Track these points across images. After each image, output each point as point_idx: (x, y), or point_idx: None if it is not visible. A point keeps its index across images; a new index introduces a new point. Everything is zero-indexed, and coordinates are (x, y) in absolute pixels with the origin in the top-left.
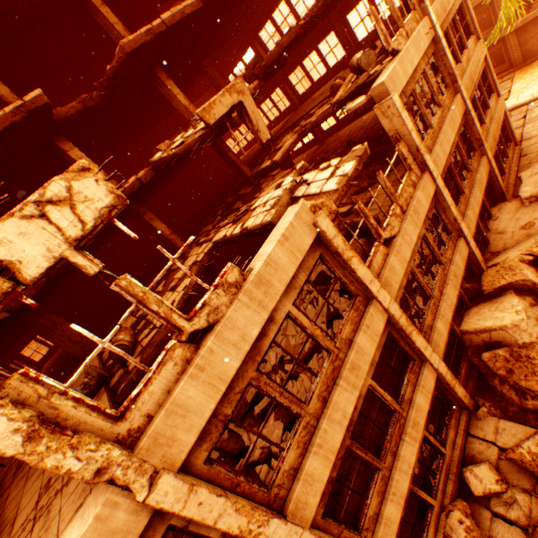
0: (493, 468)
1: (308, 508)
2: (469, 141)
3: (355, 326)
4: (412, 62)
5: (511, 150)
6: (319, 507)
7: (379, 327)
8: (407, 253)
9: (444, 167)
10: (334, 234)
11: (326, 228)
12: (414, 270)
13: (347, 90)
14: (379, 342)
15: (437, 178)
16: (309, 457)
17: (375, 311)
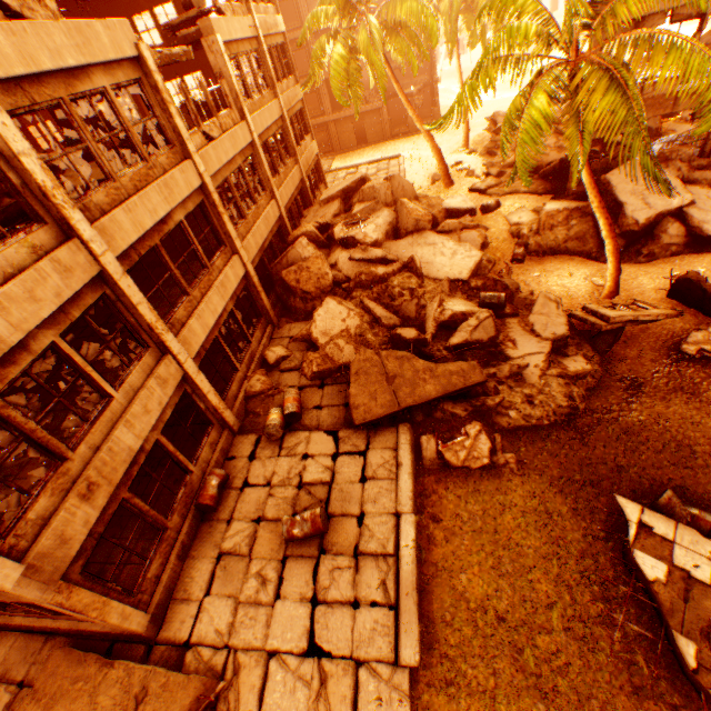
0: (286, 348)
1: (115, 244)
2: (287, 146)
3: (172, 165)
4: (237, 33)
5: (323, 189)
6: (126, 263)
7: (195, 183)
8: (224, 158)
9: (263, 138)
10: (156, 71)
11: (149, 58)
12: (231, 182)
13: (180, 18)
14: (195, 200)
15: (255, 134)
16: (120, 209)
17: (191, 168)
